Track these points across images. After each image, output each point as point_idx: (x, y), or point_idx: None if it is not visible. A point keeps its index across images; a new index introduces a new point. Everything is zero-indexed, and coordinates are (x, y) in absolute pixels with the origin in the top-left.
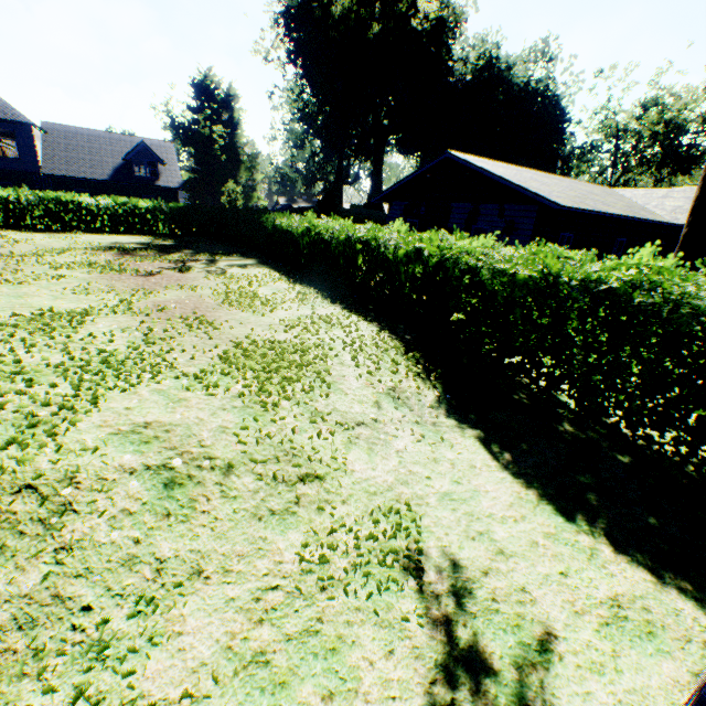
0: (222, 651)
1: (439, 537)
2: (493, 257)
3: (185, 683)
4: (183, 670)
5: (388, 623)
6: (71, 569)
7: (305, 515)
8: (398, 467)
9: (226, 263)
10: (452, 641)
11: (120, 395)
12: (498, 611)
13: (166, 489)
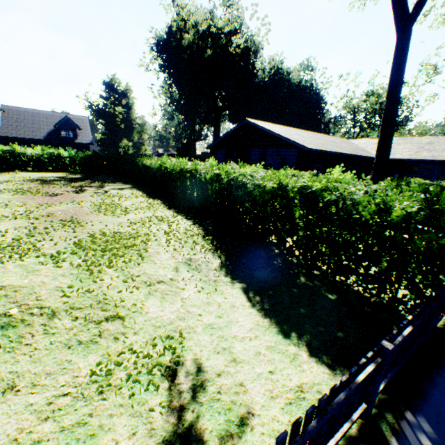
0: (9, 442)
1: (195, 353)
2: (254, 177)
3: None
4: None
5: (139, 414)
6: None
7: (104, 343)
8: (180, 308)
9: (110, 187)
10: (181, 423)
11: None
12: (219, 400)
13: (2, 330)
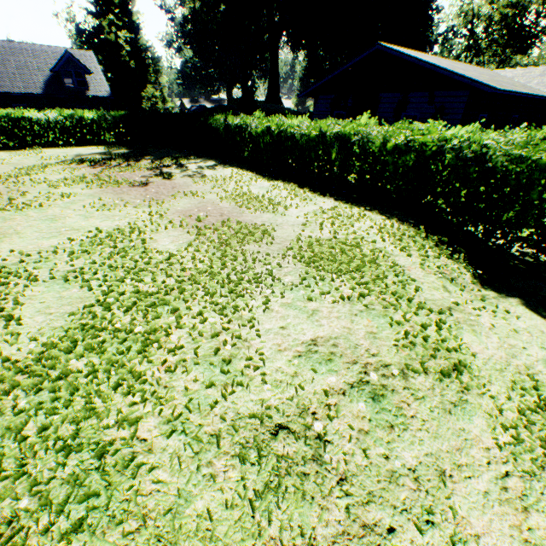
0: (523, 545)
1: None
2: (507, 144)
3: None
4: None
5: None
6: (358, 498)
7: (473, 402)
8: (500, 343)
9: (194, 166)
10: None
11: (262, 314)
12: None
13: (375, 402)
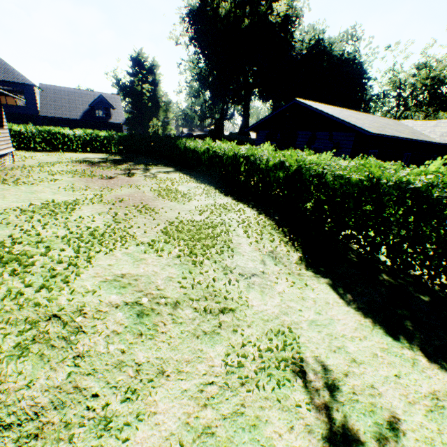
0: (183, 425)
1: (312, 350)
2: (334, 167)
3: (162, 446)
4: (160, 437)
5: (287, 408)
6: (84, 370)
7: (225, 335)
8: (280, 303)
9: (155, 170)
10: (331, 421)
11: (104, 256)
12: (357, 401)
13: (138, 317)
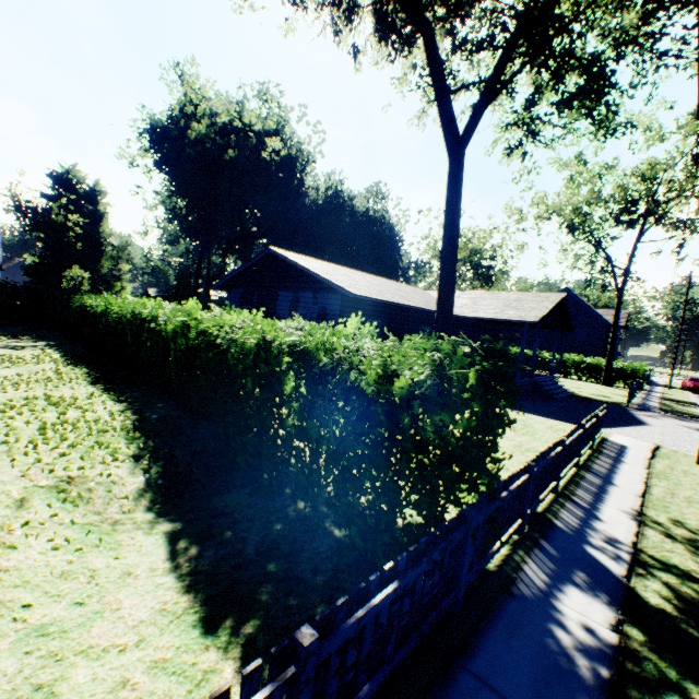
0: None
1: None
2: (233, 327)
3: None
4: None
5: None
6: None
7: None
8: None
9: None
10: None
11: None
12: None
13: None
